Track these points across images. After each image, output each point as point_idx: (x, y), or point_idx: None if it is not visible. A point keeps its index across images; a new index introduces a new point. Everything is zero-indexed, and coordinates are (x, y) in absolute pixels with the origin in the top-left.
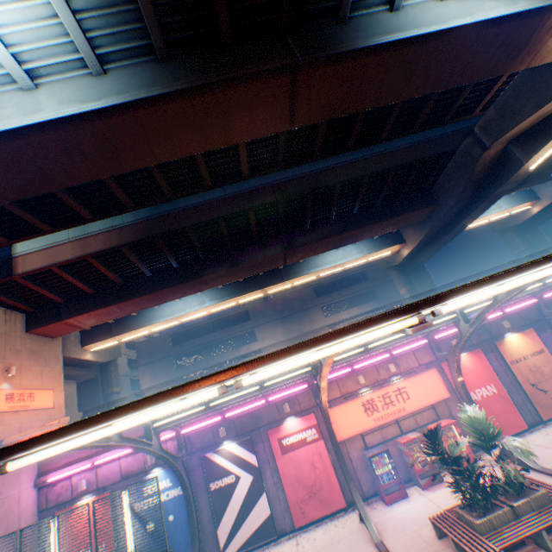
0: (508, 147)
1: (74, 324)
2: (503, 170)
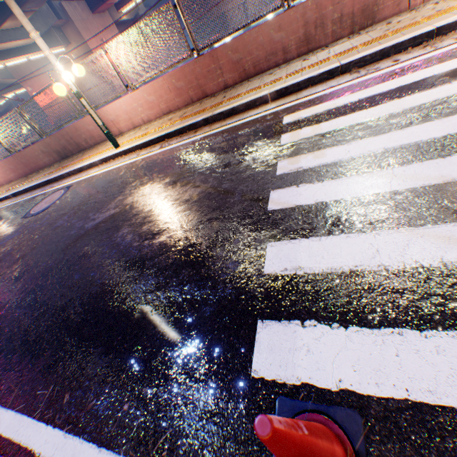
0: None
1: (111, 4)
2: None
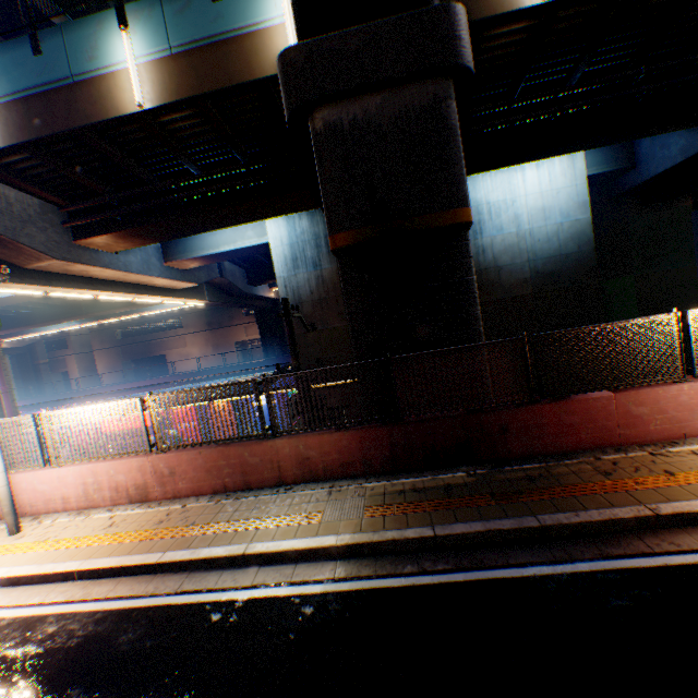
0: None
1: None
2: None
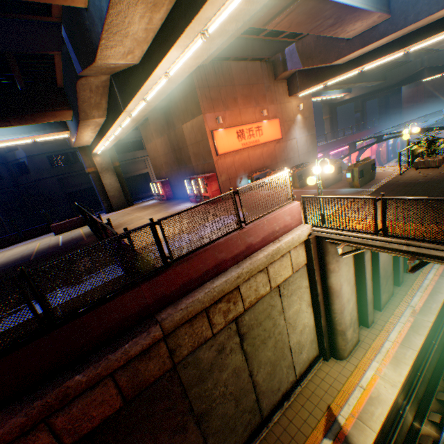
0: (424, 70)
1: None
2: (416, 78)
